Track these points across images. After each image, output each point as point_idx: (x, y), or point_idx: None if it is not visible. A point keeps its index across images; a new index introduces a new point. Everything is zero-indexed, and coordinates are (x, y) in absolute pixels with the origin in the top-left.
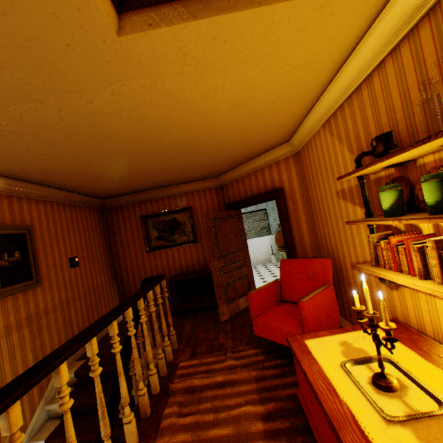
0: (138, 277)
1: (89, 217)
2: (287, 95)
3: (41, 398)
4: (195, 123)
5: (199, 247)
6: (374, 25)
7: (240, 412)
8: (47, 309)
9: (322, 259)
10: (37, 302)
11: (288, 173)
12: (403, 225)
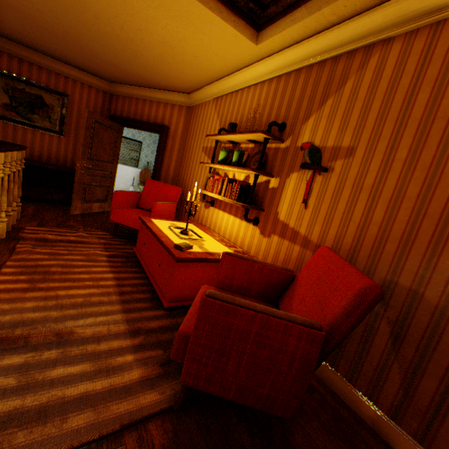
0: None
1: None
2: (202, 64)
3: None
4: (127, 28)
5: (64, 142)
6: (254, 66)
7: (91, 252)
8: None
9: (177, 187)
10: None
11: (178, 119)
12: (224, 175)
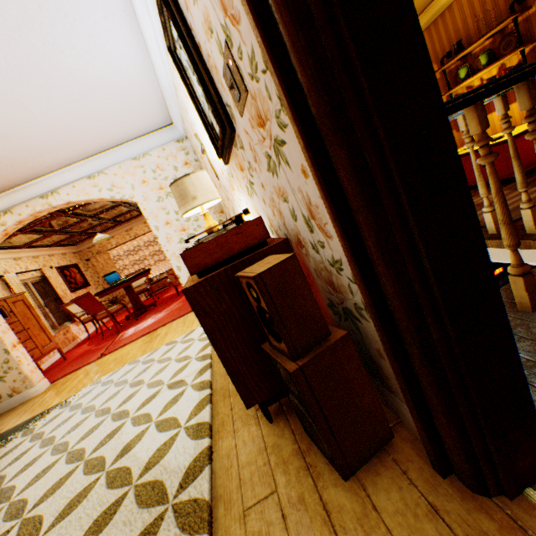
0: None
1: None
2: None
3: None
4: None
5: None
6: None
7: None
8: None
9: None
10: None
11: None
12: (465, 91)
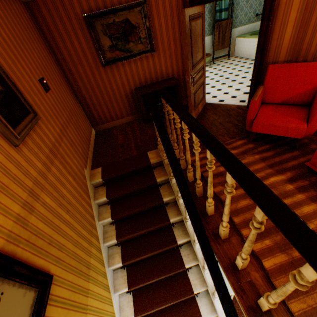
0: (99, 95)
1: (20, 16)
2: None
3: (90, 199)
4: None
5: (156, 58)
6: None
7: (272, 182)
8: (56, 139)
9: None
10: (47, 136)
11: None
12: None
